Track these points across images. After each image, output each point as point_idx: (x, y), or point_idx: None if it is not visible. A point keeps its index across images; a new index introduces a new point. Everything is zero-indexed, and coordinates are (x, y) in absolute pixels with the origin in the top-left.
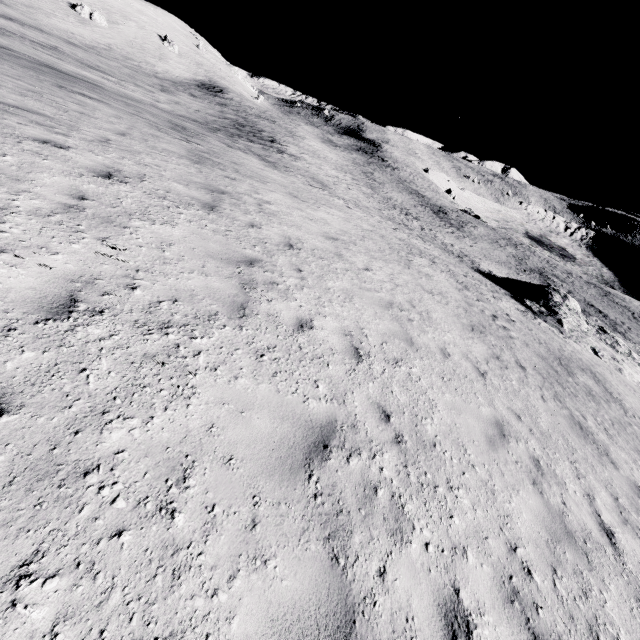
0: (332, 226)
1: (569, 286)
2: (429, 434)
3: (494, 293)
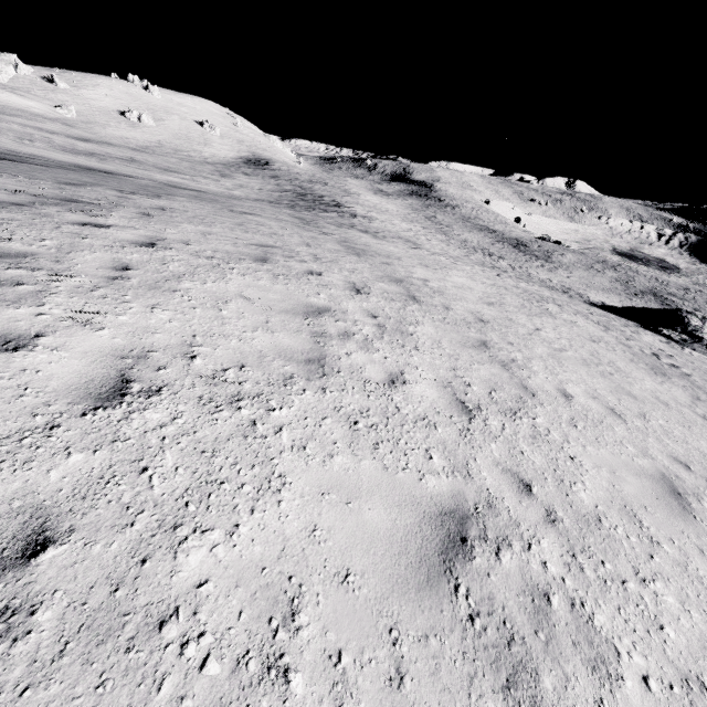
0: (475, 290)
1: (692, 304)
2: None
3: (628, 327)
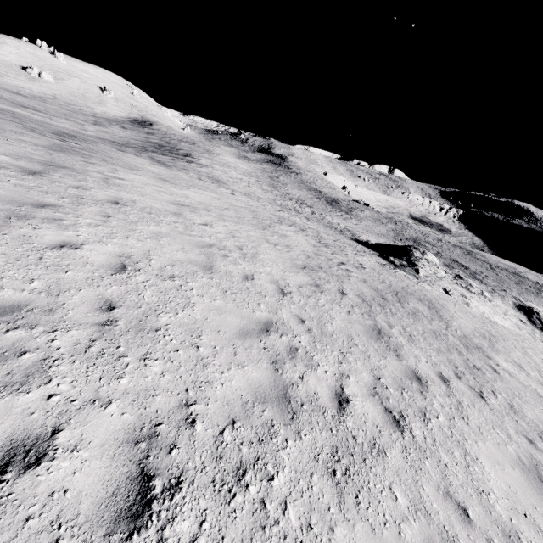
0: (191, 199)
1: (438, 249)
2: (159, 323)
3: (359, 252)
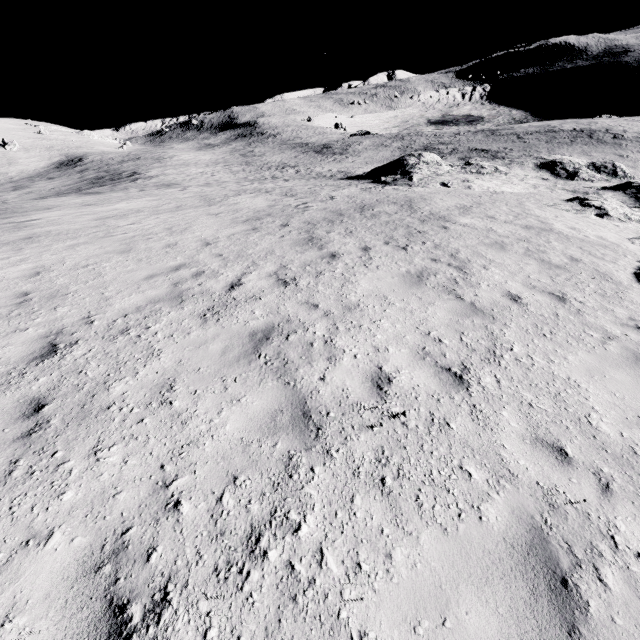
0: (120, 210)
1: (454, 145)
2: (69, 291)
3: (341, 187)
